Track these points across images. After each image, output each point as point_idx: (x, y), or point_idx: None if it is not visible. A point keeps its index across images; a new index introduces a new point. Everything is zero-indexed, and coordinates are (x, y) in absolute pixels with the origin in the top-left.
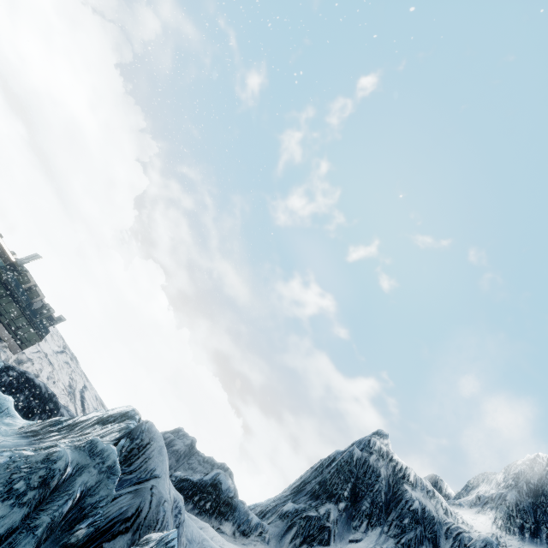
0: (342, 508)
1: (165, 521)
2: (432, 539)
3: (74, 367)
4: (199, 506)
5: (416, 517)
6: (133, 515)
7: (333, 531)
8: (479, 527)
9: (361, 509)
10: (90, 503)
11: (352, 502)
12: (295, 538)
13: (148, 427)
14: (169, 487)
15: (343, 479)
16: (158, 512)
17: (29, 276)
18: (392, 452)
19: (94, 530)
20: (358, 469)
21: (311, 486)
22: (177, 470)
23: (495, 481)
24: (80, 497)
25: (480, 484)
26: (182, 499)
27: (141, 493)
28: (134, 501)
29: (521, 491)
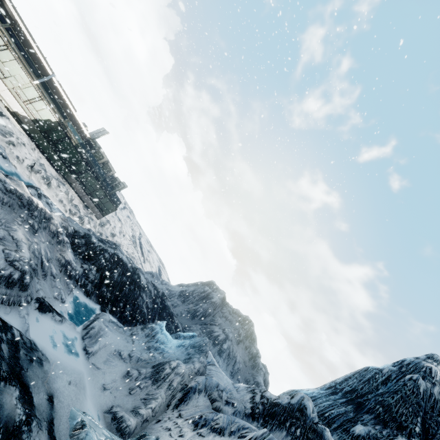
0: None
1: None
2: None
3: (132, 219)
4: (291, 432)
5: None
6: None
7: None
8: None
9: None
10: None
11: (424, 439)
12: None
13: None
14: None
15: (412, 411)
16: None
17: (102, 152)
18: None
19: None
20: (425, 402)
21: (371, 404)
22: (214, 316)
23: None
24: None
25: None
26: None
27: None
28: None
29: None
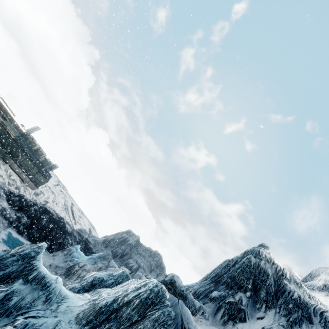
0: (248, 296)
1: None
2: (308, 317)
3: (65, 193)
4: None
5: (297, 304)
6: None
7: (246, 312)
8: None
9: (260, 297)
10: None
11: (254, 291)
12: (224, 316)
13: (181, 308)
14: None
15: (247, 276)
16: None
17: (35, 141)
18: (273, 258)
19: None
20: (255, 270)
21: (224, 279)
22: (131, 254)
23: None
24: None
25: (320, 274)
26: None
27: None
28: None
29: None
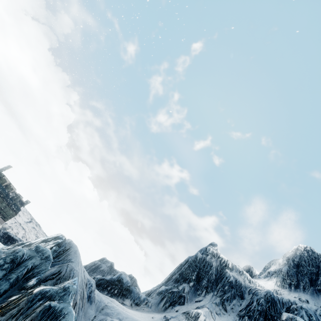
0: (191, 285)
1: (74, 277)
2: (240, 295)
3: (38, 230)
4: (111, 292)
5: (231, 285)
6: (56, 273)
7: (186, 297)
8: (267, 287)
9: (202, 285)
10: (36, 271)
11: (197, 281)
12: (166, 303)
13: (69, 242)
14: (82, 270)
15: (192, 270)
16: (70, 273)
17: (5, 178)
18: (219, 253)
19: (38, 281)
20: (200, 264)
21: (175, 276)
22: None
23: (278, 263)
24: (31, 269)
25: (271, 266)
26: (94, 281)
27: (62, 266)
28: (57, 269)
29: (290, 265)
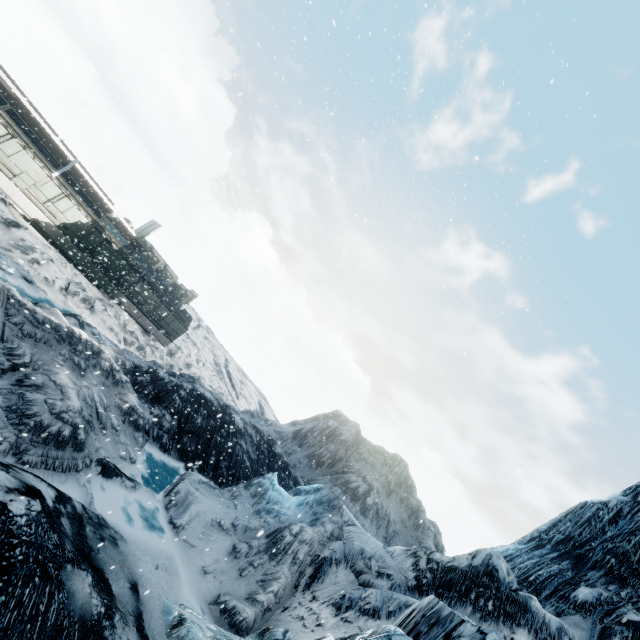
0: None
1: None
2: None
3: (212, 341)
4: (479, 607)
5: None
6: None
7: None
8: None
9: None
10: None
11: None
12: None
13: None
14: None
15: None
16: None
17: (156, 253)
18: None
19: None
20: None
21: (597, 555)
22: (348, 461)
23: None
24: None
25: None
26: None
27: None
28: None
29: None
